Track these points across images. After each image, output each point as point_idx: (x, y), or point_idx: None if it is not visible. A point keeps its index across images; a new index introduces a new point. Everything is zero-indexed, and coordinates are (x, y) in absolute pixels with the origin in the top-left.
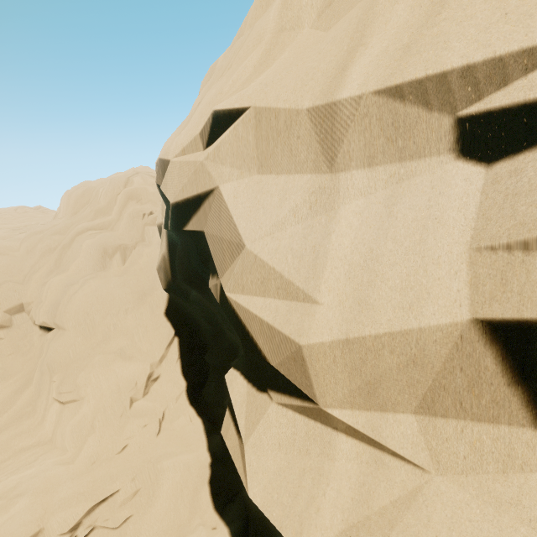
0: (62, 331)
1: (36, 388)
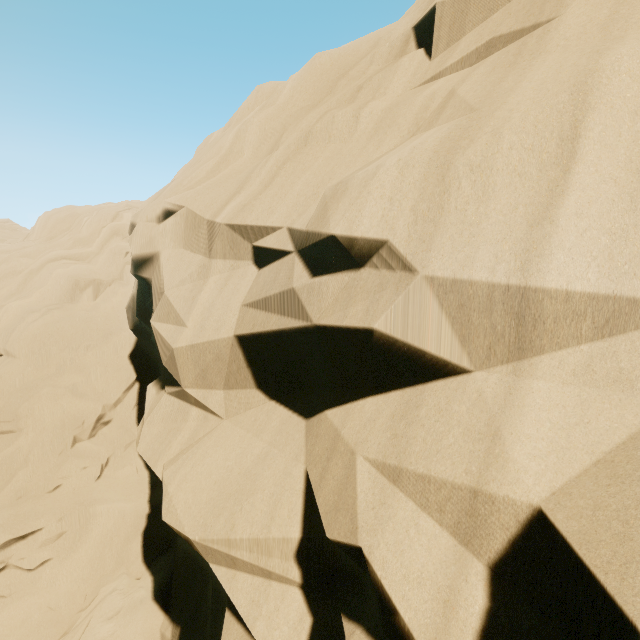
0: (12, 358)
1: None
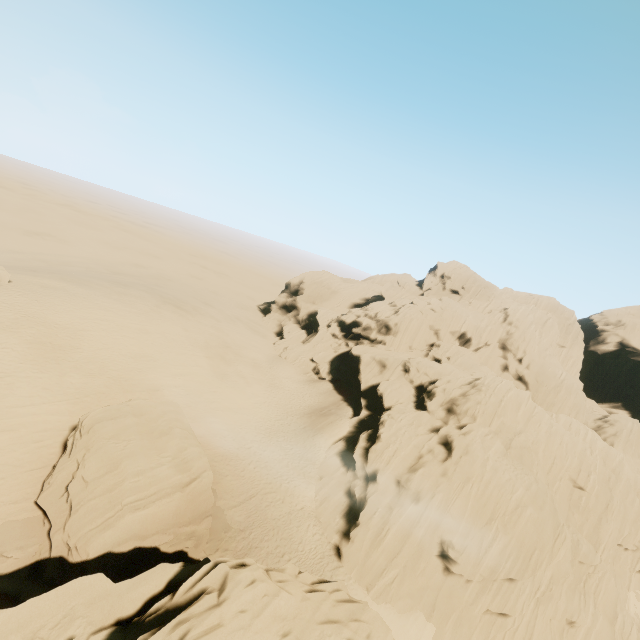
0: (571, 349)
1: (562, 359)
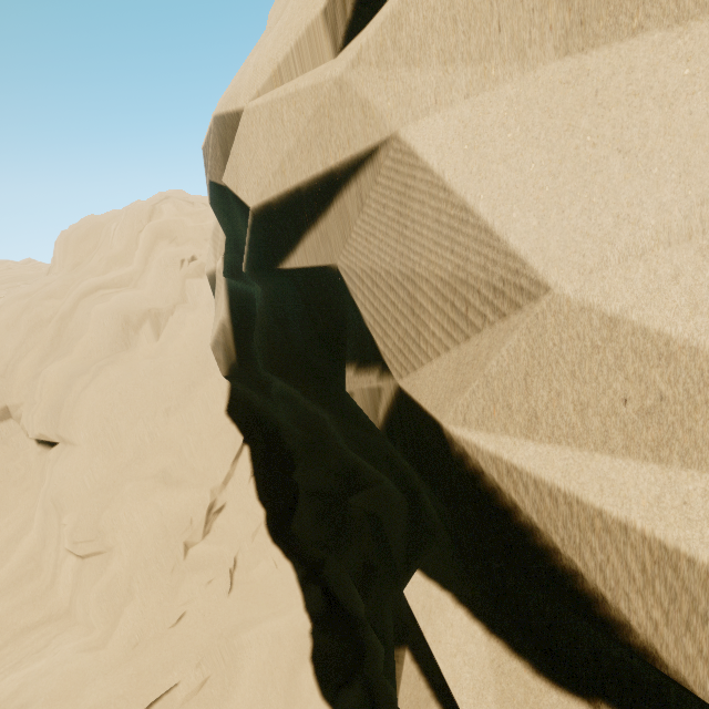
0: (70, 446)
1: (39, 533)
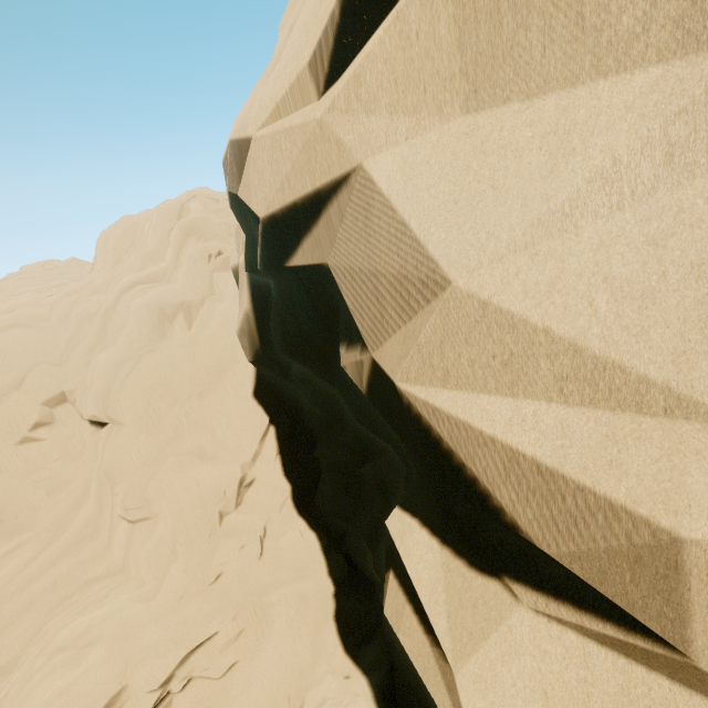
0: (119, 426)
1: (95, 502)
